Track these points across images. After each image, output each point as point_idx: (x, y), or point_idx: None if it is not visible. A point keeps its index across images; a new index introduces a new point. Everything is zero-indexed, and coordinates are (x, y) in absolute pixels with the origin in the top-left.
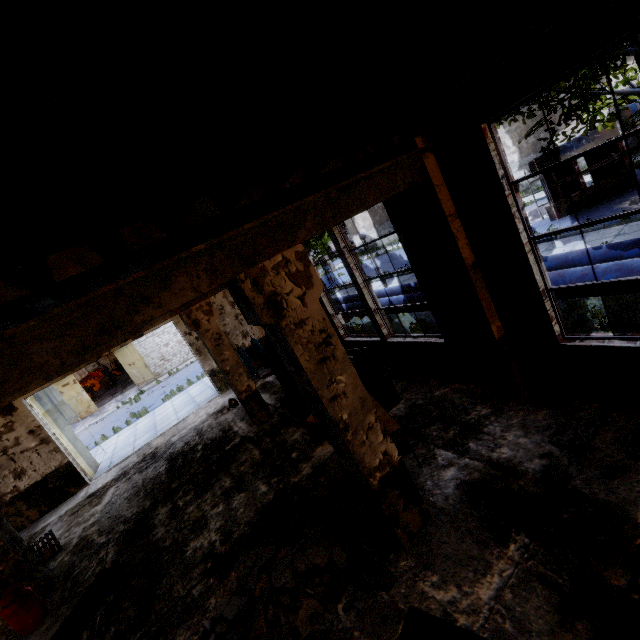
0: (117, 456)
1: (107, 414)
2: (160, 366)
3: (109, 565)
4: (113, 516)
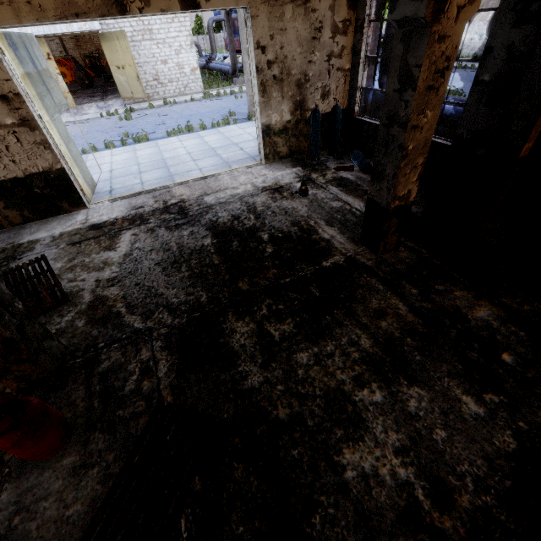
0: (118, 183)
1: (88, 118)
2: (152, 87)
3: (167, 391)
4: (144, 286)
